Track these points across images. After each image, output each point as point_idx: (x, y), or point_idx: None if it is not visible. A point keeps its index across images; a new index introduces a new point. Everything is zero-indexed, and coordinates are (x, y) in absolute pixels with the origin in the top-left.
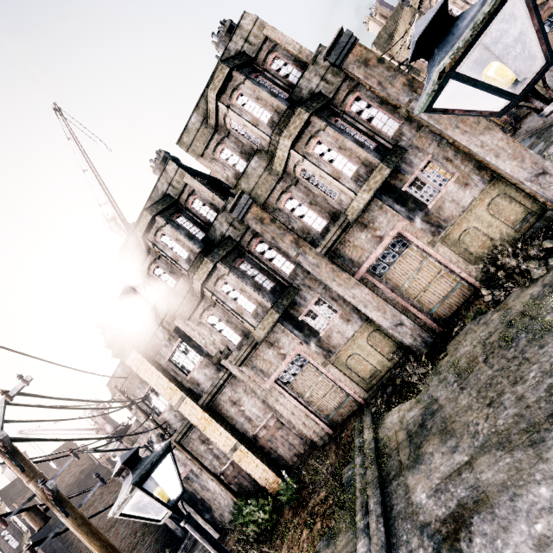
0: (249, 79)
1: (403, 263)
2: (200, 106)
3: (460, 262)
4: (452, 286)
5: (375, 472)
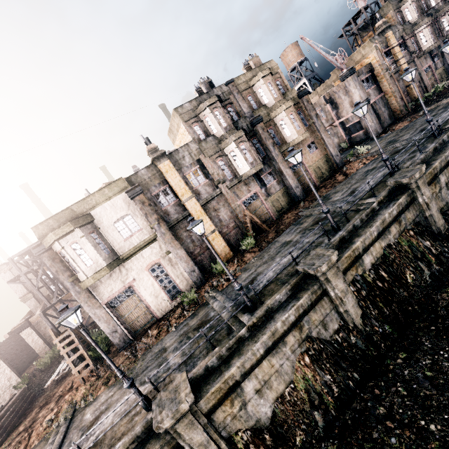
0: None
1: None
2: None
3: None
4: None
5: None
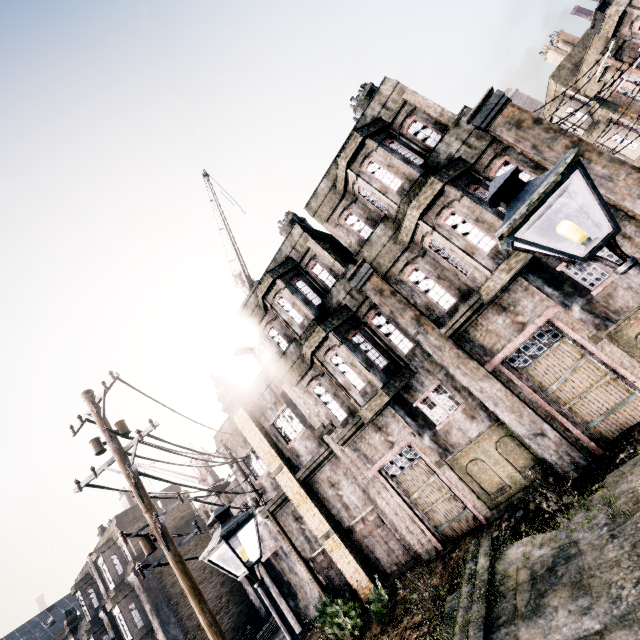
0: (382, 146)
1: (551, 358)
2: (330, 172)
3: (637, 368)
4: (622, 397)
5: (482, 610)
